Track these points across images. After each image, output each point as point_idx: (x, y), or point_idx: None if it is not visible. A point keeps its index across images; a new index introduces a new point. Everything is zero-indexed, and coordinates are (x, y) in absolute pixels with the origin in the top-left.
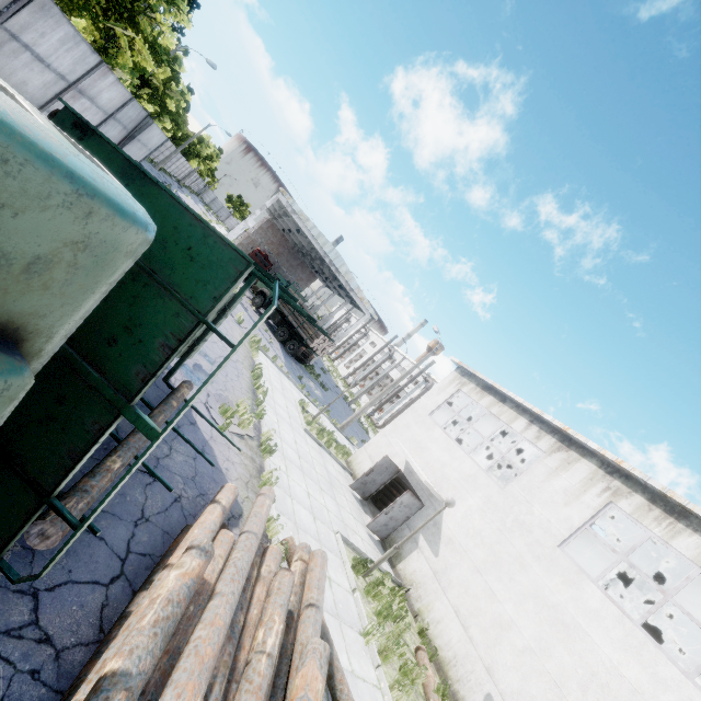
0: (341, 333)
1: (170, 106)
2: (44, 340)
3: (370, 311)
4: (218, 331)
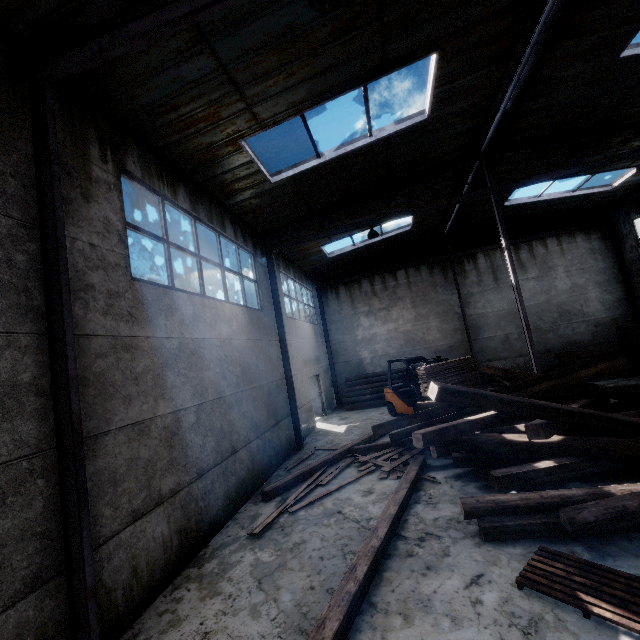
0: None
1: None
2: None
3: None
4: None
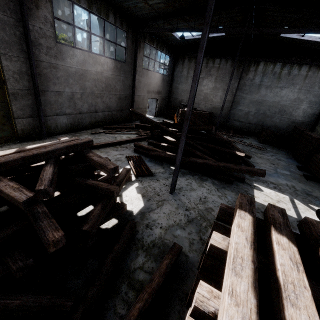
0: None
1: None
2: None
3: None
4: None
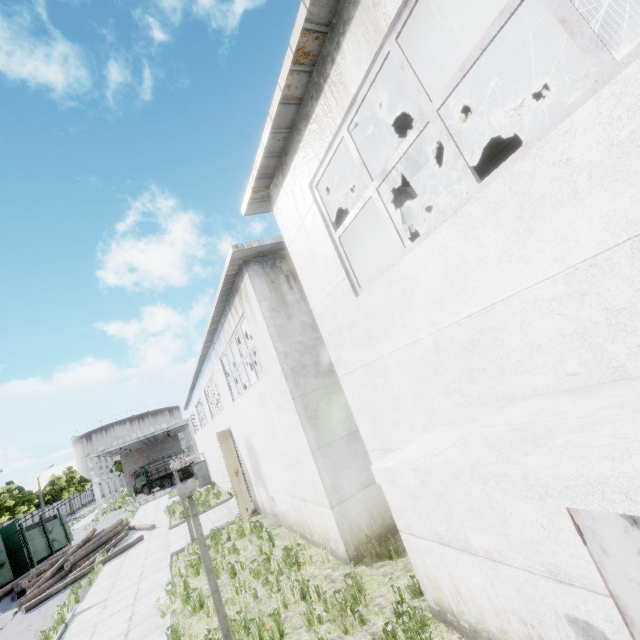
0: (192, 442)
1: (11, 504)
2: (2, 550)
3: (186, 420)
4: (20, 529)
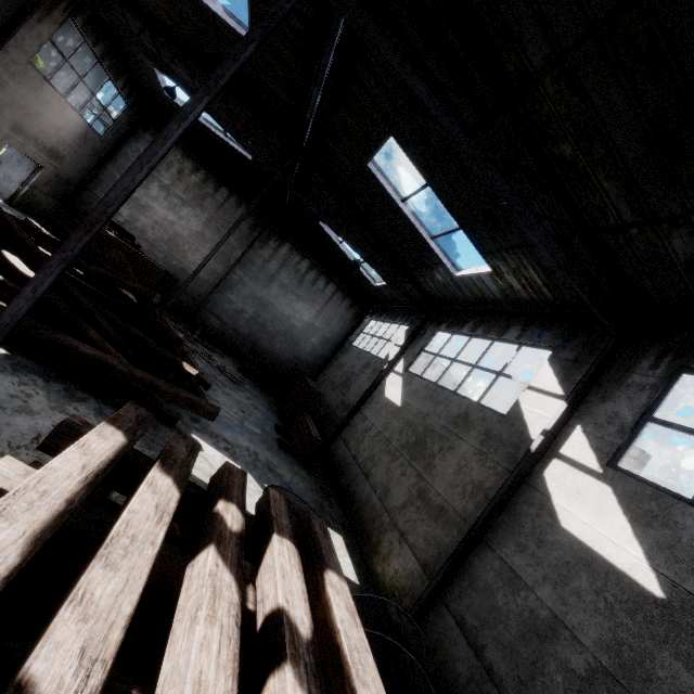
0: None
1: None
2: None
3: None
4: None
